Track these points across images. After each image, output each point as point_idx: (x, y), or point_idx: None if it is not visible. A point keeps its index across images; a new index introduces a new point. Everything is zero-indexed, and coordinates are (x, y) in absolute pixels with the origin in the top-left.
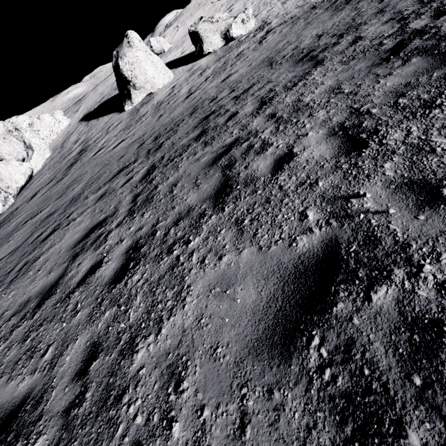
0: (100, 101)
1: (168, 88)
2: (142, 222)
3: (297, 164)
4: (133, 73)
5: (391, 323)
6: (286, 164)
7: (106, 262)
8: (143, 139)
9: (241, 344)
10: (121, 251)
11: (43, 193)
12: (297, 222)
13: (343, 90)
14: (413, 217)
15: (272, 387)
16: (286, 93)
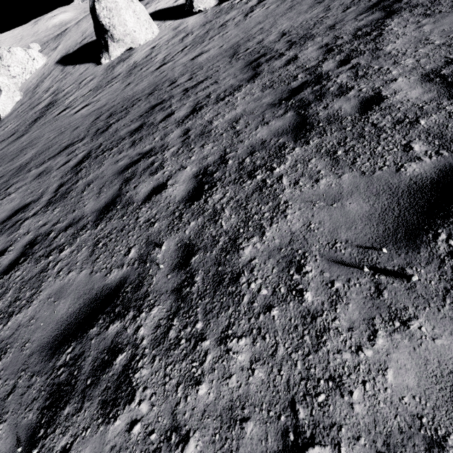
0: (81, 42)
1: (148, 47)
2: (49, 218)
3: (159, 199)
4: (111, 21)
5: (105, 346)
6: (155, 195)
7: (9, 251)
8: (102, 111)
9: (39, 343)
10: (22, 244)
11: (1, 148)
12: (122, 256)
13: (236, 126)
14: (166, 275)
15: (35, 374)
16: (212, 107)
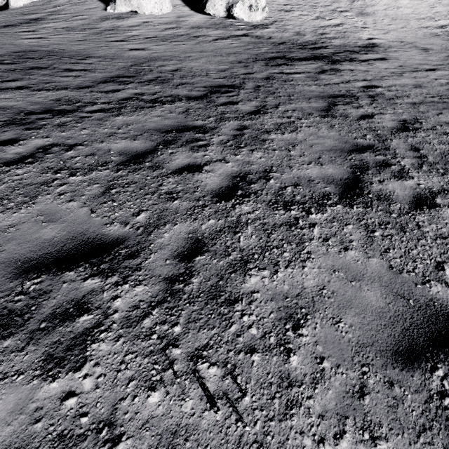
0: None
1: (144, 20)
2: None
3: None
4: None
5: None
6: None
7: None
8: (27, 49)
9: None
10: None
11: None
12: None
13: None
14: None
15: None
16: (24, 91)
